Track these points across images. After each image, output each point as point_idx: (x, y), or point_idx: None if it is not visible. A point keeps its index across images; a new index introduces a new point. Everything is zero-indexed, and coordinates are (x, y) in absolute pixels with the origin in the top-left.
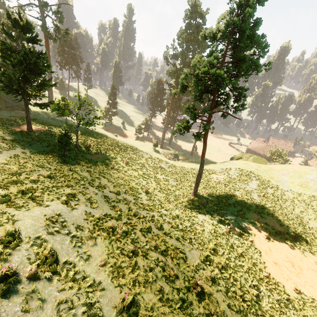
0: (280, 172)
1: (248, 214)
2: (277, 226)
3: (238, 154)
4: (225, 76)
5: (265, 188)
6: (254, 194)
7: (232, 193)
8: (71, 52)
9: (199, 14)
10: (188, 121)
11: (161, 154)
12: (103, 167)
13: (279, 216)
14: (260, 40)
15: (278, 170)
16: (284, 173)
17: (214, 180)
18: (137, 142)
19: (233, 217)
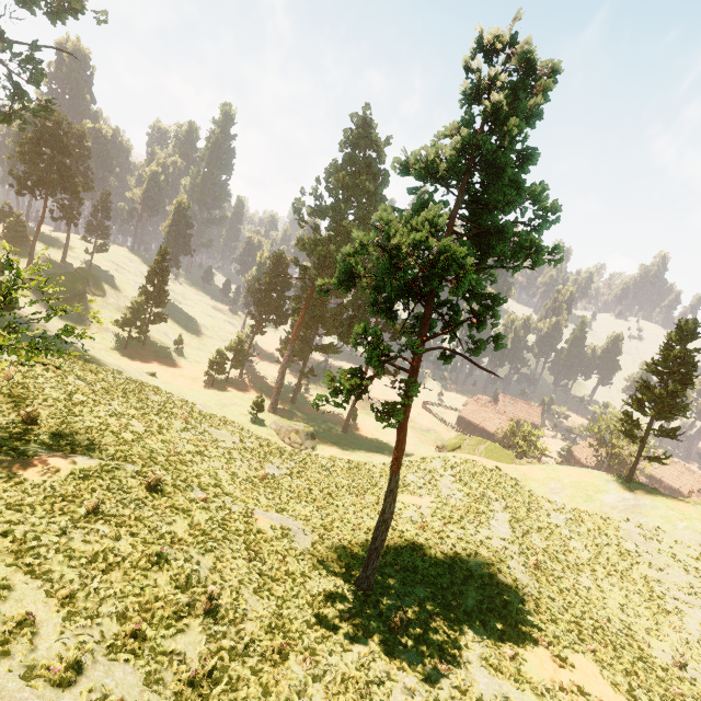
0: (545, 484)
1: (525, 652)
2: (609, 692)
3: (454, 438)
4: (469, 260)
5: (527, 535)
6: (516, 564)
7: (464, 569)
8: (59, 160)
9: (373, 143)
10: (361, 368)
11: (270, 430)
12: (55, 509)
13: (594, 643)
14: (538, 194)
15: (541, 479)
16: (554, 487)
17: (409, 513)
18: (209, 396)
19: (491, 679)
